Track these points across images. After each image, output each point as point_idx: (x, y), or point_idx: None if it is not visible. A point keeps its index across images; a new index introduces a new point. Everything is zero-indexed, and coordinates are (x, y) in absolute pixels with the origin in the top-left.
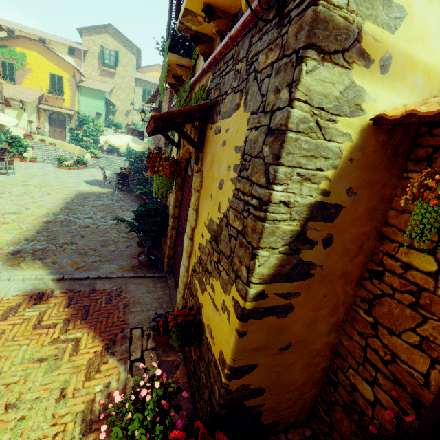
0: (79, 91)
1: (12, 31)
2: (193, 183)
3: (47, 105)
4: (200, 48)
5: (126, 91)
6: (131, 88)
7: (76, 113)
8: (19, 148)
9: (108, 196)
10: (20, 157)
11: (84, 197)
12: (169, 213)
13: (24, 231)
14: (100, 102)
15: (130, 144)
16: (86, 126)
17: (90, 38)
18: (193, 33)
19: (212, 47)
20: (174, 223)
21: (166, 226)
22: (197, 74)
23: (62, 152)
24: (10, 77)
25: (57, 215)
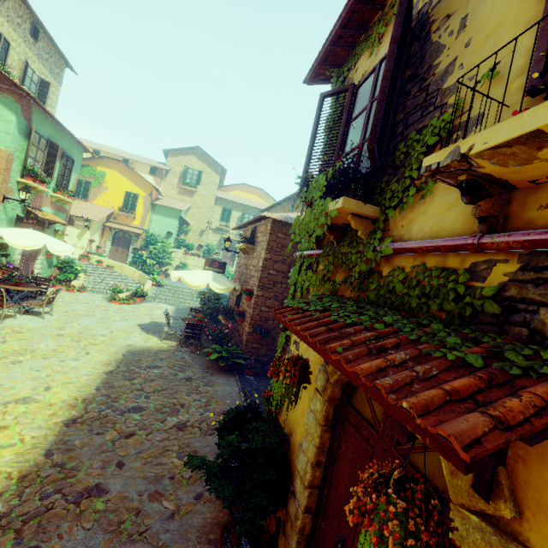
0: (153, 209)
1: (98, 152)
2: (457, 534)
3: (115, 223)
4: (480, 206)
5: (204, 209)
6: (210, 207)
7: (145, 232)
8: (69, 274)
9: (169, 357)
10: (67, 285)
11: (136, 360)
12: (296, 466)
13: (25, 450)
14: (174, 221)
15: (210, 284)
16: (154, 246)
17: (175, 159)
18: (470, 177)
19: (504, 204)
20: (311, 498)
21: (287, 490)
22: (432, 245)
23: (119, 277)
24: (83, 194)
25: (89, 403)
